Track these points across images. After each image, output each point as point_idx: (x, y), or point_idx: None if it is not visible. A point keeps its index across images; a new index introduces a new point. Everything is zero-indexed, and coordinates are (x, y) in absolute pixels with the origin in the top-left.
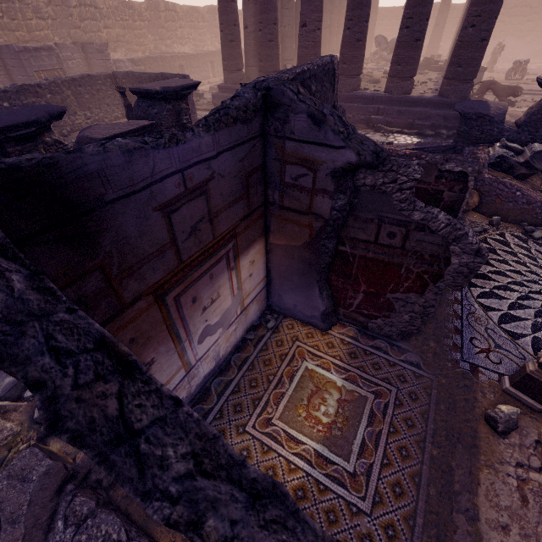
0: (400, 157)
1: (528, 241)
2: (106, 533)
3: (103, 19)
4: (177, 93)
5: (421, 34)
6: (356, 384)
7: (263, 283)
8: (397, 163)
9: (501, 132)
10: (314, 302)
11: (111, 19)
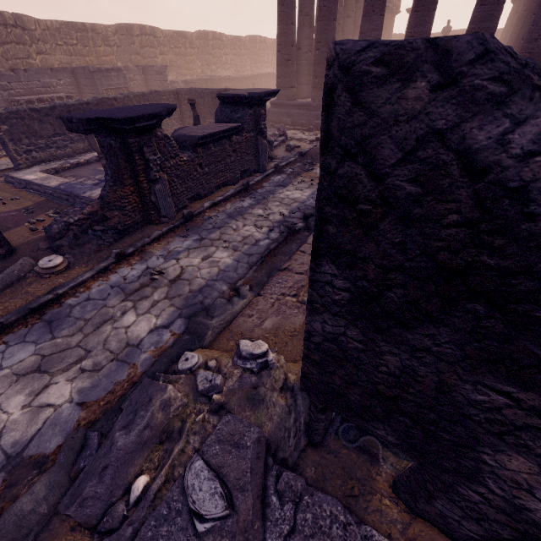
0: None
1: None
2: (330, 514)
3: (160, 46)
4: (260, 99)
5: None
6: None
7: None
8: None
9: None
10: None
11: (166, 47)
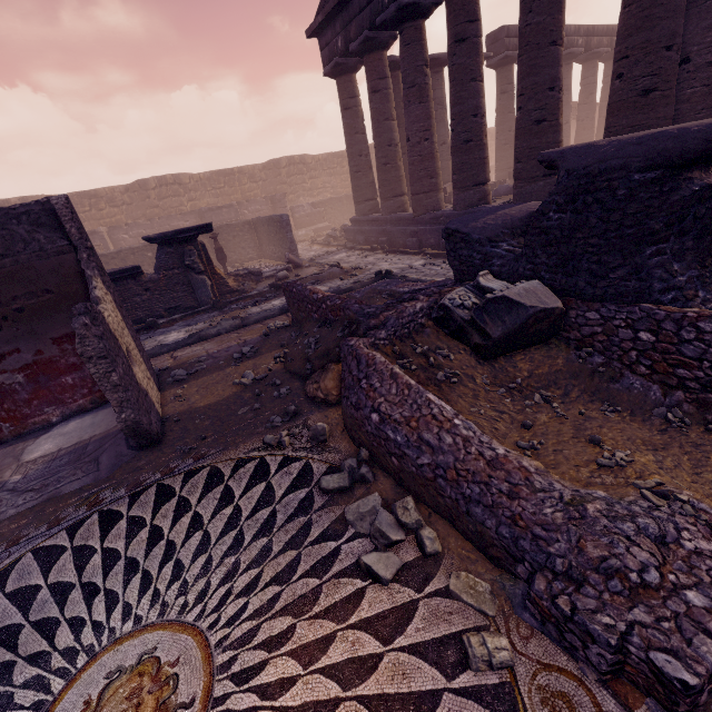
0: (316, 303)
1: (299, 489)
2: None
3: (310, 171)
4: (172, 237)
5: (544, 111)
6: None
7: None
8: None
9: (489, 259)
10: None
11: (318, 171)
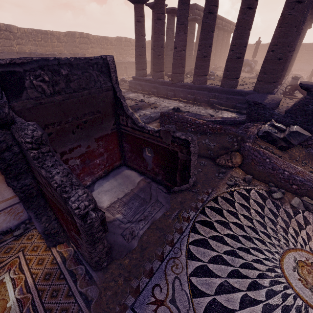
0: (196, 125)
1: (266, 199)
2: None
3: (91, 43)
4: None
5: (241, 54)
6: (21, 309)
7: (14, 200)
8: (20, 126)
9: (272, 115)
10: (34, 223)
11: (95, 44)
